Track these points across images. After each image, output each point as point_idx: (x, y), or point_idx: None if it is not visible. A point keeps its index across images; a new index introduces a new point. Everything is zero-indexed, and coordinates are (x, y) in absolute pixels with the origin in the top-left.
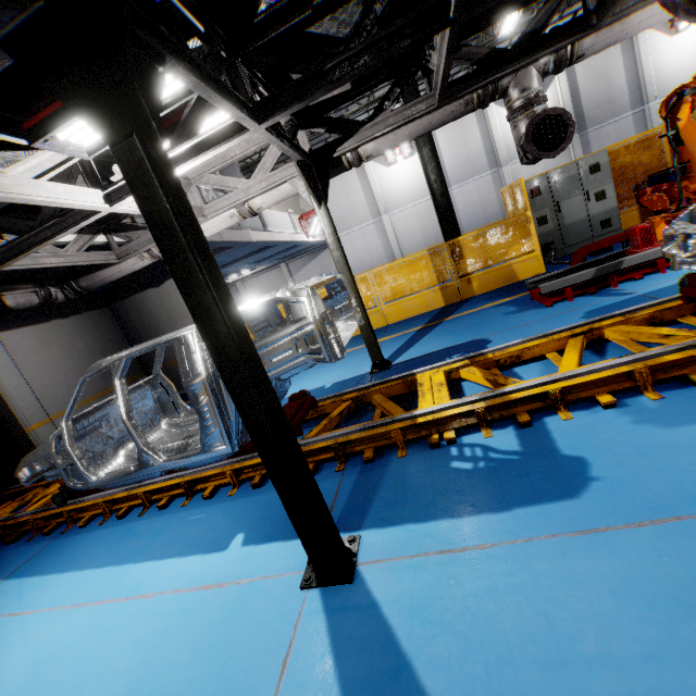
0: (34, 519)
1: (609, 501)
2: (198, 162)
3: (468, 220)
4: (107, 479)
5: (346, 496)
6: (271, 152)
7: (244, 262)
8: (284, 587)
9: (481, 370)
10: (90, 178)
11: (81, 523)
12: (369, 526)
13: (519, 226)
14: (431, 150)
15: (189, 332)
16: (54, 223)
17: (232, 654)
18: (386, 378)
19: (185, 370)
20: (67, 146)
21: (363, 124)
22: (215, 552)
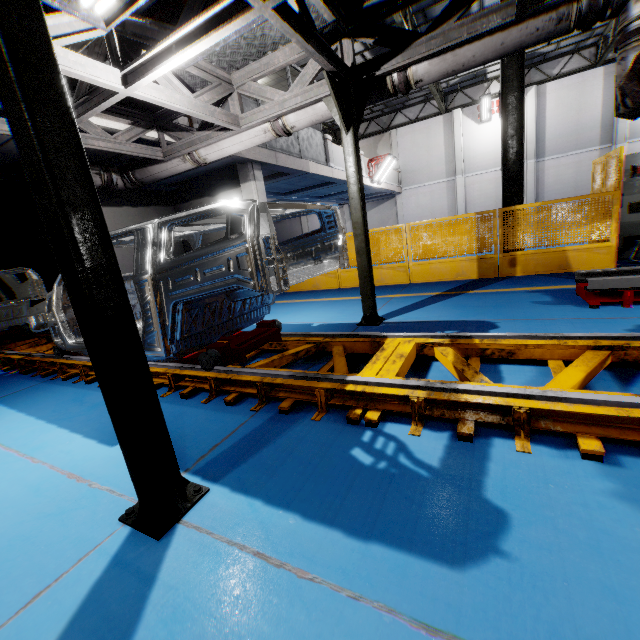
0: (40, 361)
1: (499, 601)
2: (203, 47)
3: (552, 197)
4: (77, 346)
5: (236, 439)
6: (313, 63)
7: (305, 194)
8: (111, 510)
9: (456, 354)
10: (114, 57)
11: (63, 376)
12: (225, 483)
13: (597, 206)
14: (517, 98)
15: (148, 226)
16: (85, 100)
17: (19, 556)
18: (356, 333)
19: (137, 263)
20: (80, 10)
21: (419, 37)
22: (105, 445)
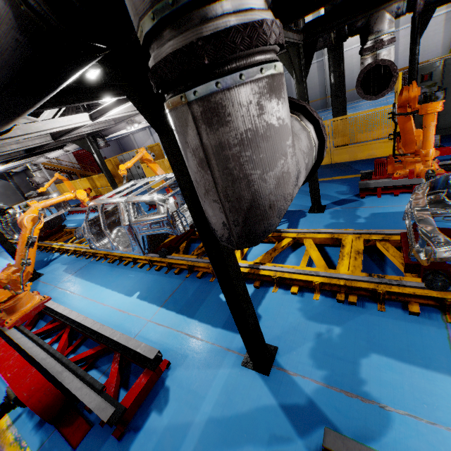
0: None
1: None
2: None
3: None
4: None
5: None
6: None
7: None
8: None
9: None
10: None
11: None
12: None
13: (104, 177)
14: None
15: None
16: None
17: None
18: None
19: None
20: None
21: None
22: None
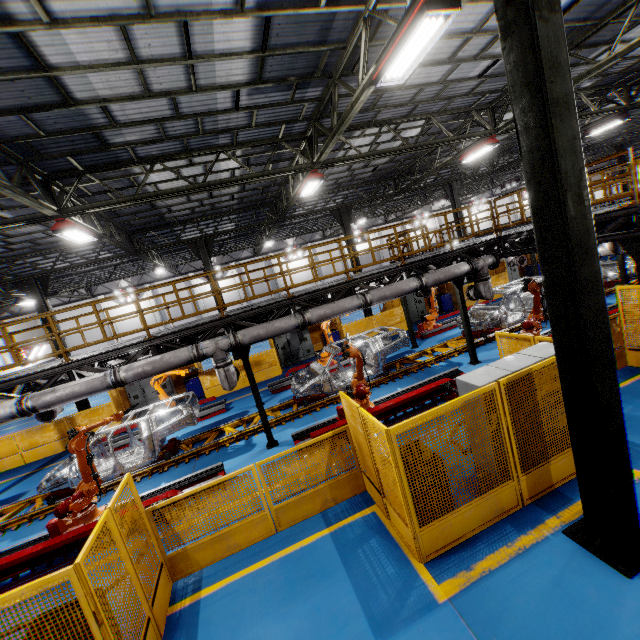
0: None
1: None
2: None
3: None
4: None
5: None
6: None
7: None
8: None
9: None
10: None
11: None
12: None
13: (108, 408)
14: None
15: None
16: None
17: None
18: None
19: None
20: None
21: None
22: None
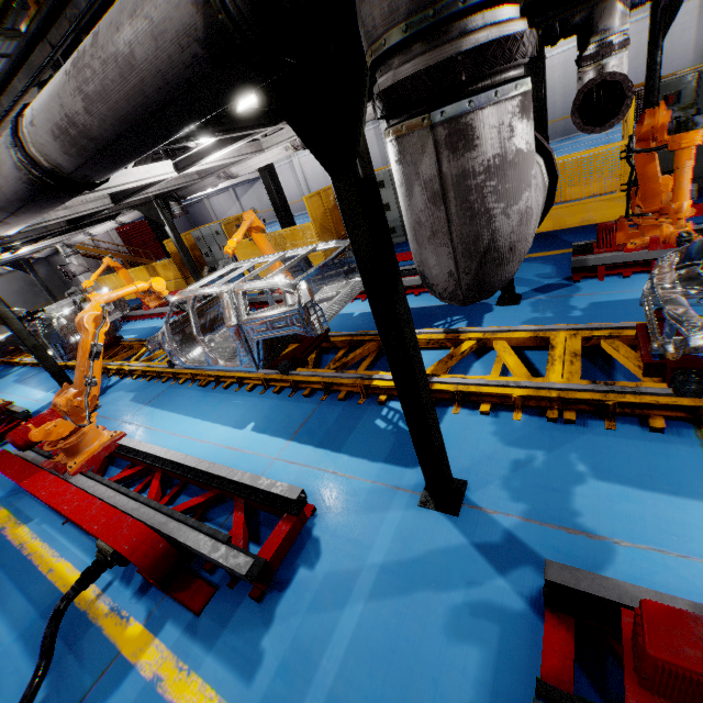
0: None
1: None
2: None
3: None
4: None
5: None
6: None
7: None
8: None
9: None
10: None
11: None
12: None
13: (172, 265)
14: None
15: None
16: None
17: None
18: None
19: None
20: None
21: None
22: None
